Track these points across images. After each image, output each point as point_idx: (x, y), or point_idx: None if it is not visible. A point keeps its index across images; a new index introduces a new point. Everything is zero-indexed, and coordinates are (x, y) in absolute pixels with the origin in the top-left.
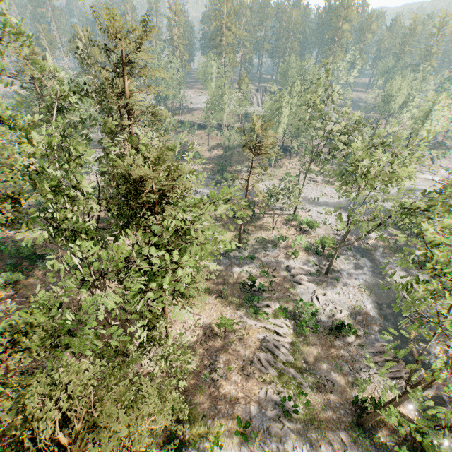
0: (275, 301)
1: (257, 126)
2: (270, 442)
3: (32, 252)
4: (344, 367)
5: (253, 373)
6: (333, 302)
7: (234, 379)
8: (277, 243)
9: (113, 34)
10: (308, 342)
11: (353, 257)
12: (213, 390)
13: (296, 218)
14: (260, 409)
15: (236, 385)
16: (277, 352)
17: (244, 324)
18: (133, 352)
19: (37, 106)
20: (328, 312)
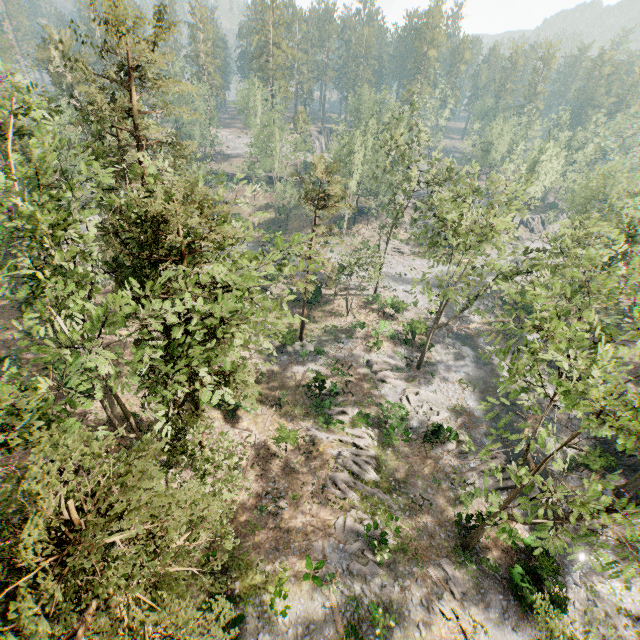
0: (352, 407)
1: (319, 168)
2: (352, 584)
3: None
4: (444, 481)
5: (326, 499)
6: (428, 403)
7: (300, 510)
8: (354, 332)
9: (113, 25)
10: (398, 454)
11: (452, 346)
12: (272, 526)
13: (378, 299)
14: (337, 544)
15: (303, 517)
16: (358, 469)
17: (312, 438)
18: None
19: None
20: (421, 415)
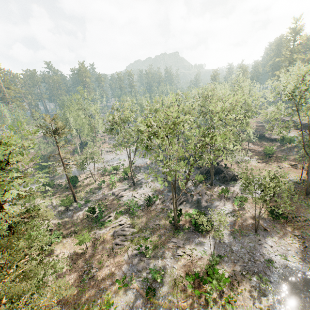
0: (113, 212)
1: (48, 118)
2: (142, 274)
3: None
4: (160, 215)
5: (116, 253)
6: (143, 193)
7: (105, 266)
8: (101, 186)
9: None
10: (140, 217)
11: (143, 172)
12: (93, 283)
13: (106, 169)
14: (128, 265)
15: (108, 267)
16: (125, 232)
17: (99, 235)
18: None
19: None
20: (143, 199)
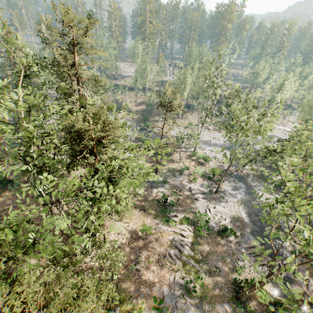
0: (181, 213)
1: (170, 91)
2: None
3: (3, 178)
4: (227, 258)
5: (165, 264)
6: (220, 213)
7: (152, 269)
8: (183, 171)
9: (67, 23)
10: (203, 241)
11: (233, 181)
12: (137, 277)
13: (196, 154)
14: (170, 290)
15: (153, 273)
16: (182, 248)
17: (159, 229)
18: (79, 254)
19: (9, 71)
20: (216, 220)
